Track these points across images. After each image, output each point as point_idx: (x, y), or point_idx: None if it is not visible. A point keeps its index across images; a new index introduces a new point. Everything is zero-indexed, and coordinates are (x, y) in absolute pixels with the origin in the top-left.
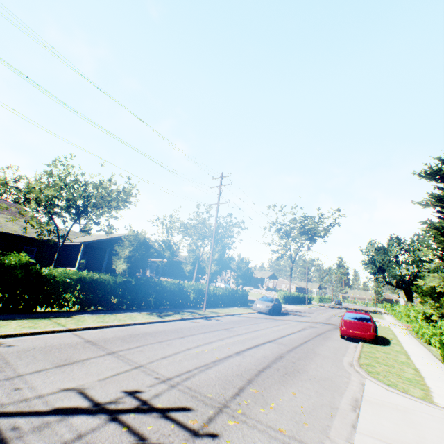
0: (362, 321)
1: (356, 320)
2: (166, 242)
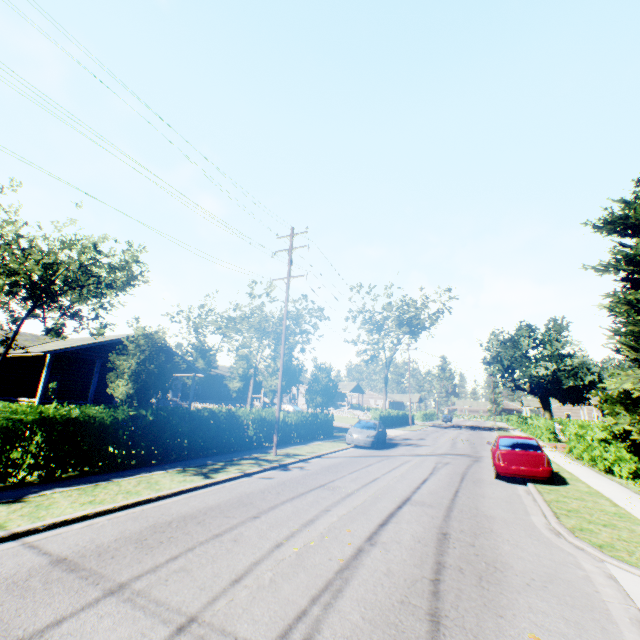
0: (528, 450)
1: (520, 449)
2: (197, 346)
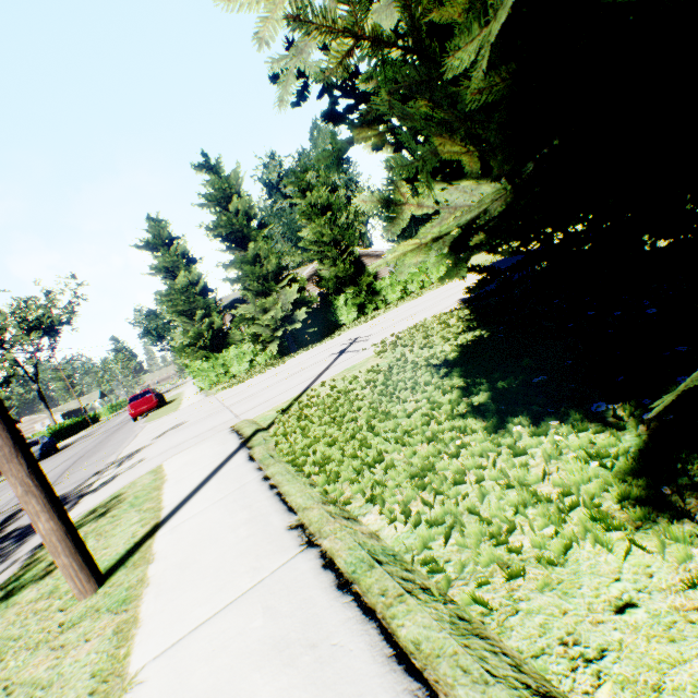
0: (146, 397)
1: (141, 398)
2: None
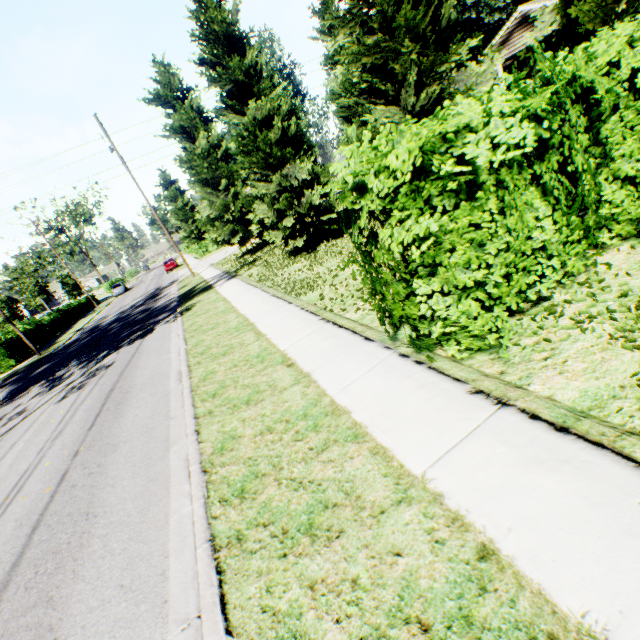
0: (171, 262)
1: (169, 263)
2: None
